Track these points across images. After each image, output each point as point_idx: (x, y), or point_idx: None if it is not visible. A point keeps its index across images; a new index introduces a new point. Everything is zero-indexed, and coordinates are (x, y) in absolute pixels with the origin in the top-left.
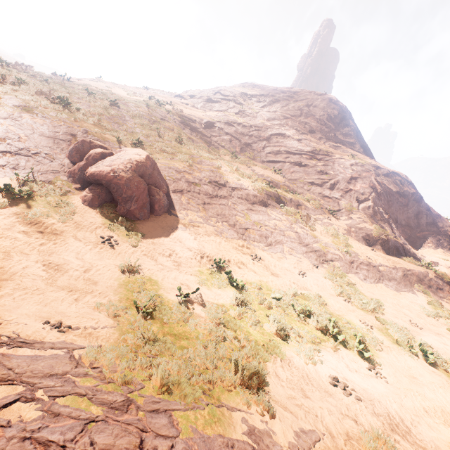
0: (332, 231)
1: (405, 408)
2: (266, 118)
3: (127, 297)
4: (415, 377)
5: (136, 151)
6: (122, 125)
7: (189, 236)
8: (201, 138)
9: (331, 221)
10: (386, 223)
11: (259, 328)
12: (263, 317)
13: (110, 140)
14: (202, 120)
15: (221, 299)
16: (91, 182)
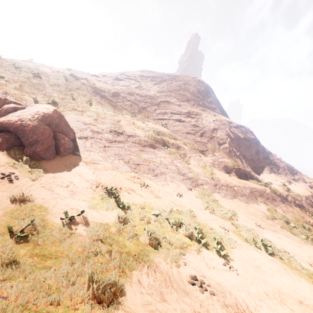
0: (202, 164)
1: (251, 295)
2: (157, 91)
3: (8, 223)
4: (259, 266)
5: (45, 106)
6: (42, 90)
7: (89, 171)
8: (109, 103)
9: (201, 158)
10: (238, 158)
11: (135, 240)
12: (141, 231)
13: (28, 100)
14: (110, 91)
15: (106, 219)
16: (2, 130)
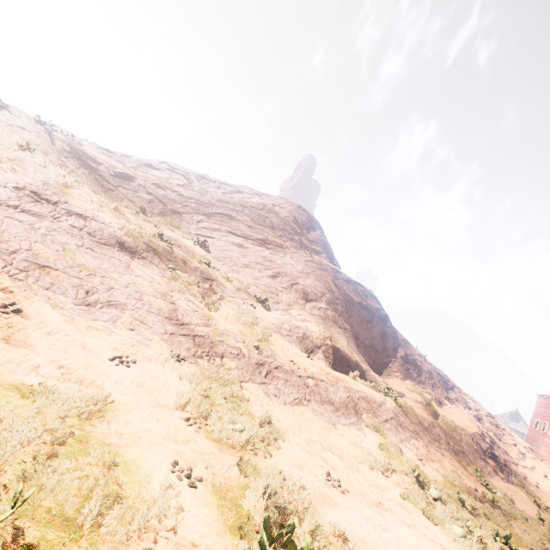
0: (248, 319)
1: None
2: (217, 198)
3: None
4: None
5: None
6: None
7: None
8: (96, 180)
9: (255, 309)
10: (340, 333)
11: None
12: None
13: None
14: (116, 169)
15: None
16: None
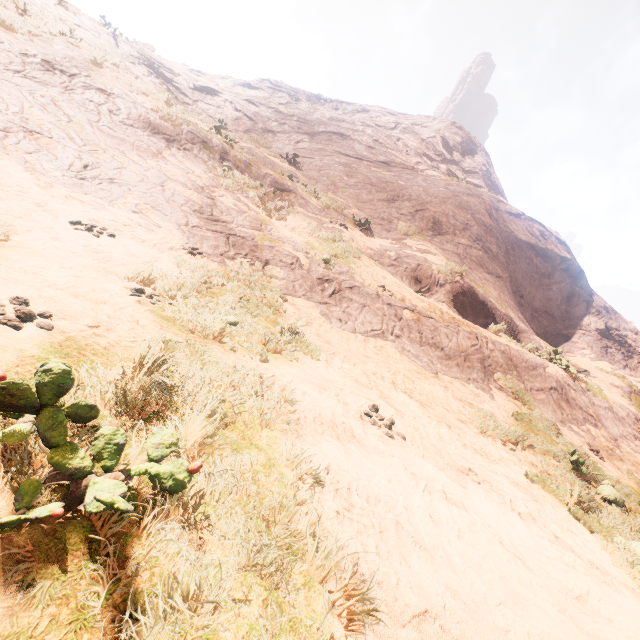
0: (328, 234)
1: None
2: (329, 116)
3: None
4: None
5: None
6: None
7: None
8: (168, 91)
9: (345, 230)
10: (488, 280)
11: None
12: None
13: None
14: (198, 82)
15: None
16: None
